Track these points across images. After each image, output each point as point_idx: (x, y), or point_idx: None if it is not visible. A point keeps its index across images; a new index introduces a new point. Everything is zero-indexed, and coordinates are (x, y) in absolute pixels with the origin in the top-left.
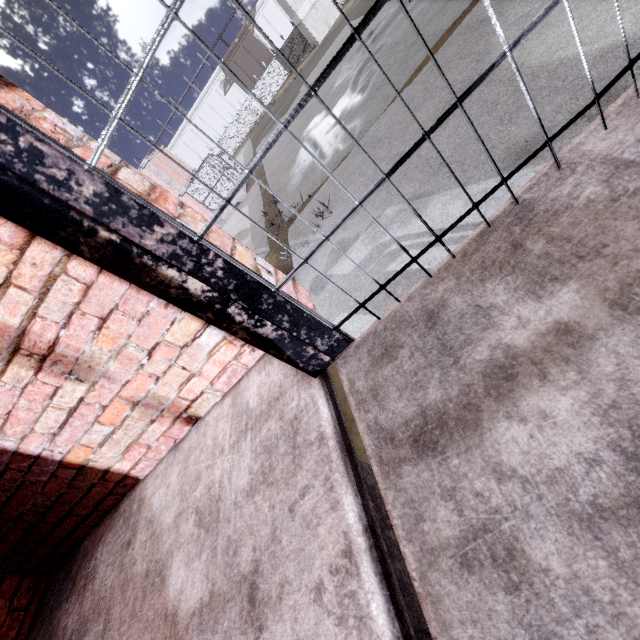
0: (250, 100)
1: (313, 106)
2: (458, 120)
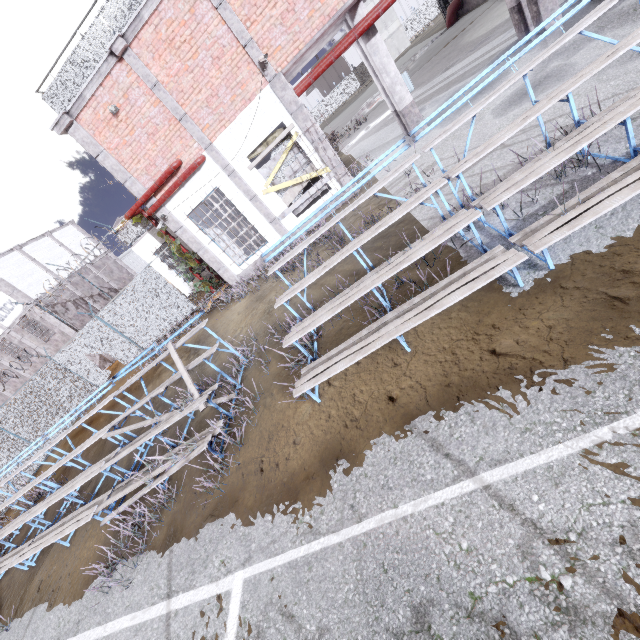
0: (326, 100)
1: (372, 93)
2: (436, 67)
